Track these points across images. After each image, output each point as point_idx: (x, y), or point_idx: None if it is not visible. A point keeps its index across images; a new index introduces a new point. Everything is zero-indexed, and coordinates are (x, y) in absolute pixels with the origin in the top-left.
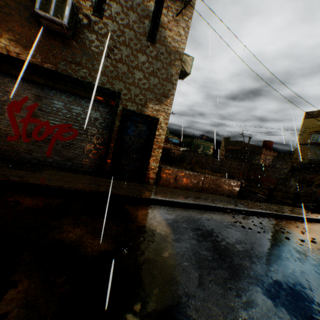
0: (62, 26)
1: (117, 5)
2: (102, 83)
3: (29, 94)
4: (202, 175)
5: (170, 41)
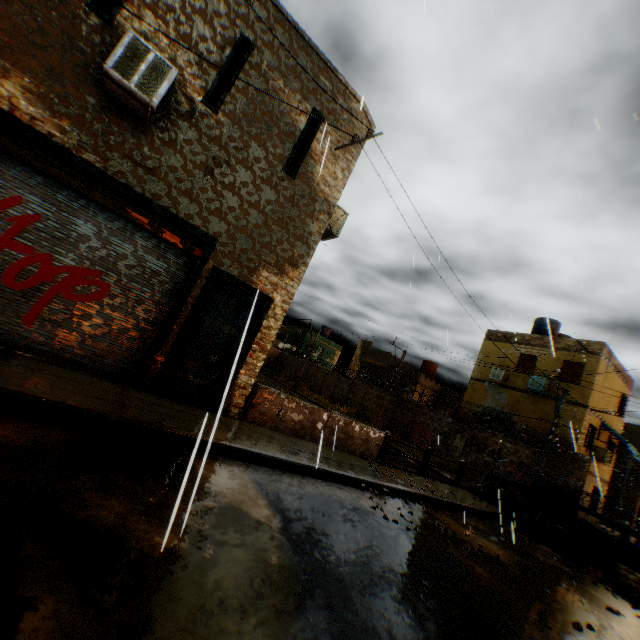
0: (146, 106)
1: (248, 101)
2: (187, 215)
3: (27, 193)
4: (327, 412)
5: (319, 181)
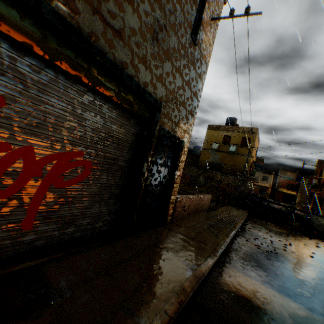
0: None
1: None
2: (144, 83)
3: None
4: (198, 197)
5: (204, 47)
